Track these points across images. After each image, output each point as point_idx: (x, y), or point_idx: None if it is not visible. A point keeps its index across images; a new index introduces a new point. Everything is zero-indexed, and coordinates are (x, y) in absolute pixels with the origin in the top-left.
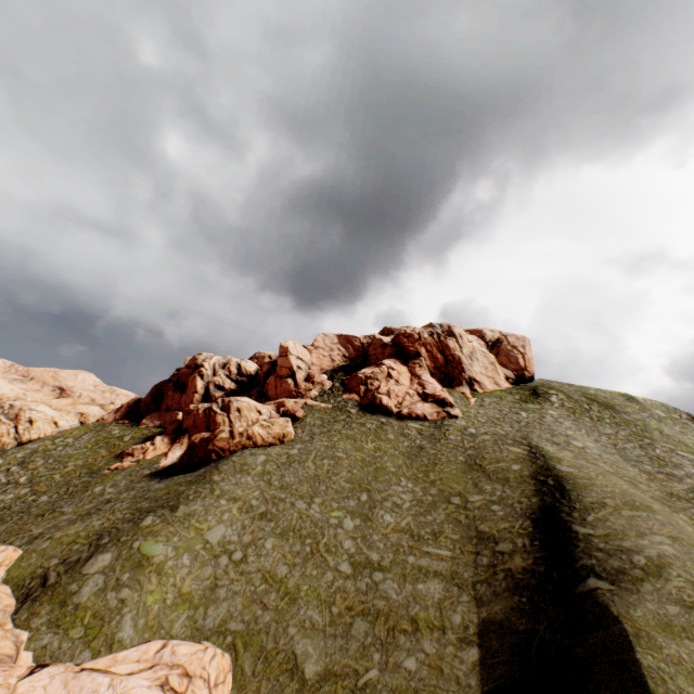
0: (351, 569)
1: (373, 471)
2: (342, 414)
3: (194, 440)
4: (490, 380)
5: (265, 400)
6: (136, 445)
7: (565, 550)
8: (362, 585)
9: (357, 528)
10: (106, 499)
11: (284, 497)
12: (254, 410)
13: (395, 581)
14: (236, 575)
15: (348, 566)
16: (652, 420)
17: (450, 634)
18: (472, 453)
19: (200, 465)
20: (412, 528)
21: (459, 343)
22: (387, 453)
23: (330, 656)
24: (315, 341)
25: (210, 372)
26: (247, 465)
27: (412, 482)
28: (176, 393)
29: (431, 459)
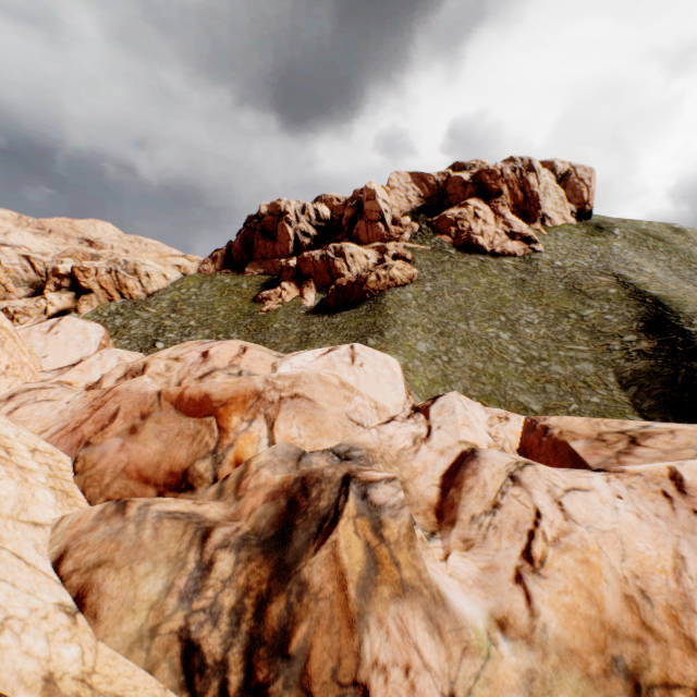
0: (524, 362)
1: (497, 300)
2: (444, 255)
3: (341, 284)
4: (559, 216)
5: (357, 245)
6: (259, 291)
7: (684, 339)
8: (537, 369)
9: (511, 339)
10: (300, 332)
11: (447, 322)
12: (362, 255)
13: (558, 366)
14: (453, 369)
15: (521, 360)
16: (695, 247)
17: (611, 387)
18: (568, 283)
19: (356, 304)
20: (550, 336)
21: (538, 179)
22: (500, 286)
23: (542, 402)
24: (389, 181)
25: (294, 219)
26: (403, 301)
27: (531, 306)
28: (266, 242)
29: (536, 289)
